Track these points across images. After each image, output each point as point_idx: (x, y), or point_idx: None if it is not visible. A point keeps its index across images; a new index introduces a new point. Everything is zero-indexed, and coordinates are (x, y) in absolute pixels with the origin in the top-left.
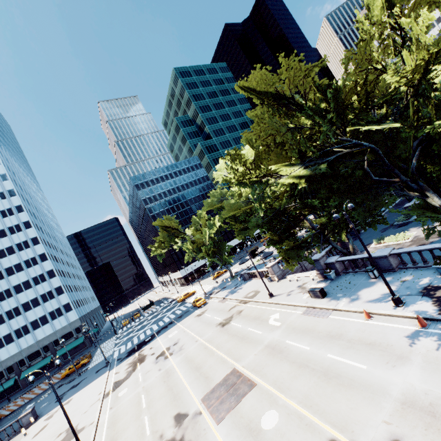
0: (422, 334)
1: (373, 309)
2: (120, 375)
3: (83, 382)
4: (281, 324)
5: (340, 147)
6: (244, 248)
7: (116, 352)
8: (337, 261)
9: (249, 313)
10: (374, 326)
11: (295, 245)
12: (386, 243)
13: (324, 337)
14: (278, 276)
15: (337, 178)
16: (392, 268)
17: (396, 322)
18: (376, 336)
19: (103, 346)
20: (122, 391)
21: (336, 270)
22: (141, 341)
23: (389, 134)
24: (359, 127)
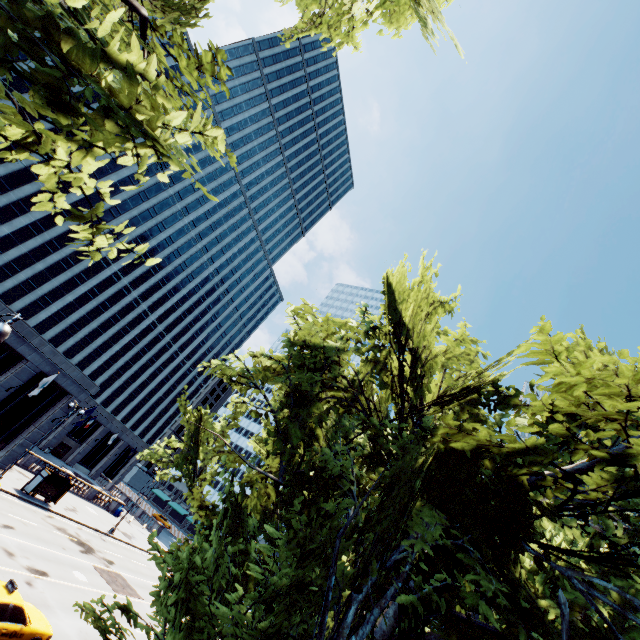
0: None
1: None
2: None
3: None
4: None
5: None
6: None
7: None
8: None
9: None
10: None
11: None
12: None
13: None
14: None
15: None
16: None
17: None
18: None
19: None
20: None
21: None
22: None
23: None
24: None
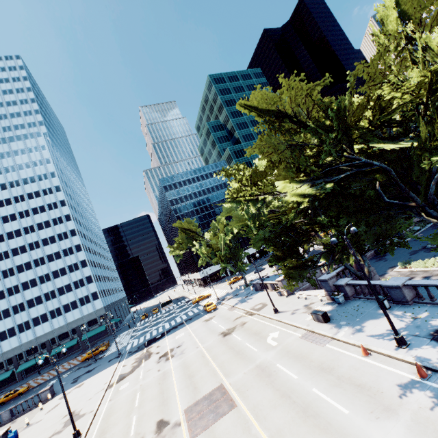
0: (418, 386)
1: (373, 345)
2: (127, 368)
3: (96, 369)
4: (277, 344)
5: (349, 165)
6: (252, 259)
7: (130, 344)
8: (347, 284)
9: (251, 327)
10: (369, 365)
11: (299, 264)
12: (412, 268)
13: (315, 368)
14: (288, 291)
15: (348, 197)
16: (406, 300)
17: (394, 366)
18: (368, 378)
19: (121, 337)
20: (124, 385)
21: (346, 294)
22: (152, 337)
23: (407, 152)
24: (371, 144)
